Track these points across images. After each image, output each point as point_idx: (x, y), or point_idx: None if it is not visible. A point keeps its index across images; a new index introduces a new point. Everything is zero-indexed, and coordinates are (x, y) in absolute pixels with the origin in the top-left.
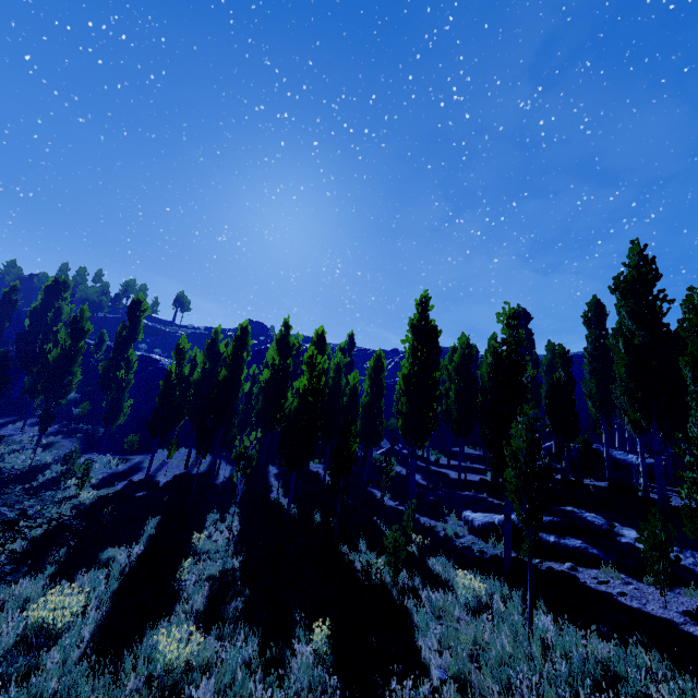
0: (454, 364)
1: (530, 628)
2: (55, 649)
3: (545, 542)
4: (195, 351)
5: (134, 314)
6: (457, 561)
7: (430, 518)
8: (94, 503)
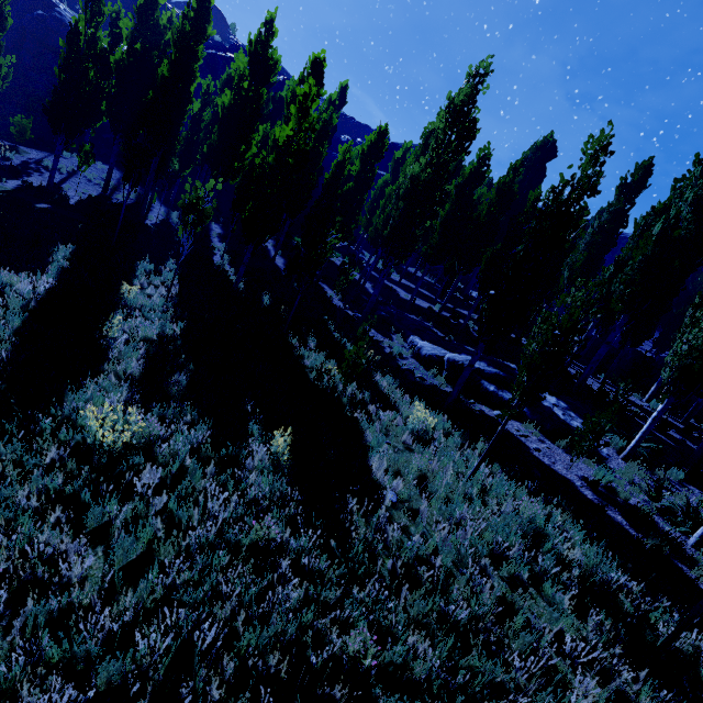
0: (460, 180)
1: (474, 472)
2: None
3: (485, 389)
4: (118, 10)
5: None
6: (402, 383)
7: (377, 332)
8: None
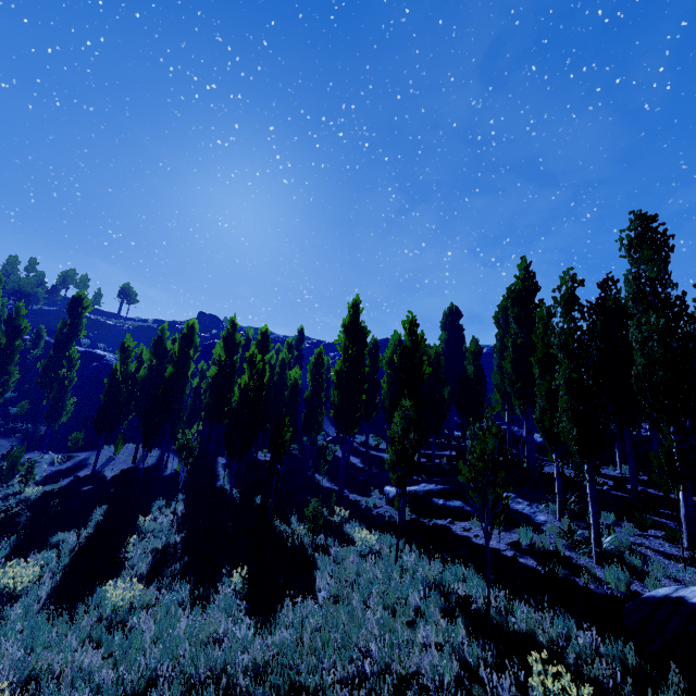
0: (387, 359)
1: (396, 560)
2: (17, 605)
3: (436, 505)
4: (142, 348)
5: (75, 311)
6: (368, 524)
7: (358, 495)
8: (40, 497)
